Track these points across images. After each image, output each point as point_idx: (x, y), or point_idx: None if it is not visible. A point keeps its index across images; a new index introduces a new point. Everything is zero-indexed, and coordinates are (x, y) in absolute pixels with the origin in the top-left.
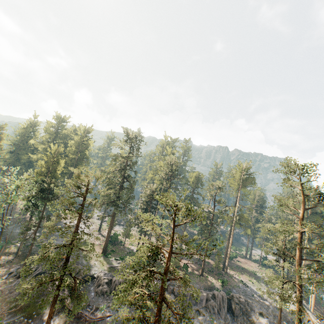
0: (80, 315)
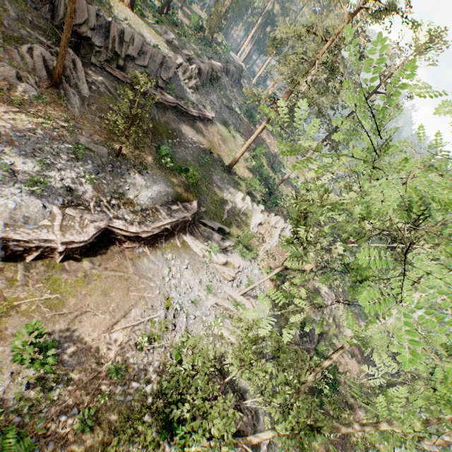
0: (203, 118)
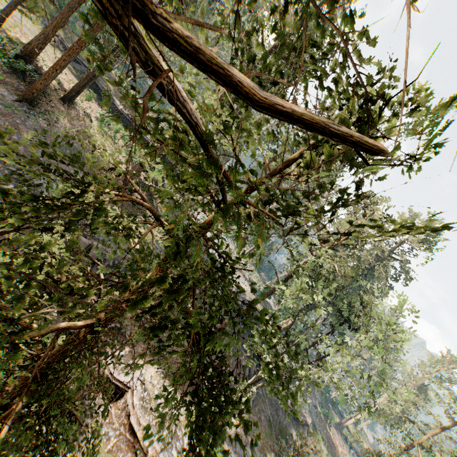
0: (305, 423)
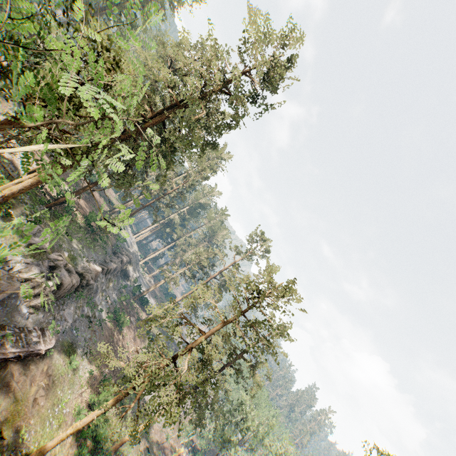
0: (29, 354)
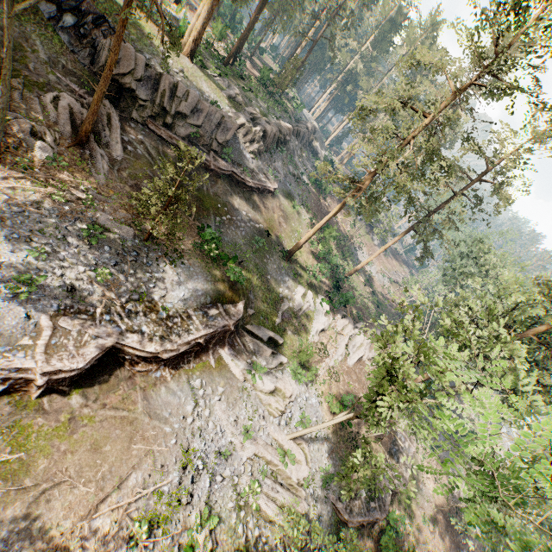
0: (263, 189)
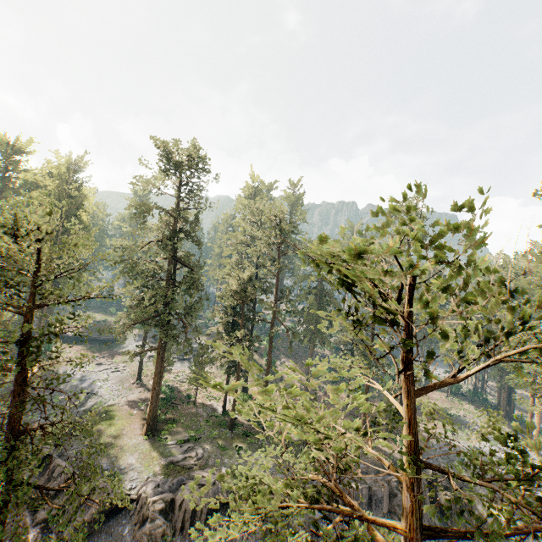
0: None
